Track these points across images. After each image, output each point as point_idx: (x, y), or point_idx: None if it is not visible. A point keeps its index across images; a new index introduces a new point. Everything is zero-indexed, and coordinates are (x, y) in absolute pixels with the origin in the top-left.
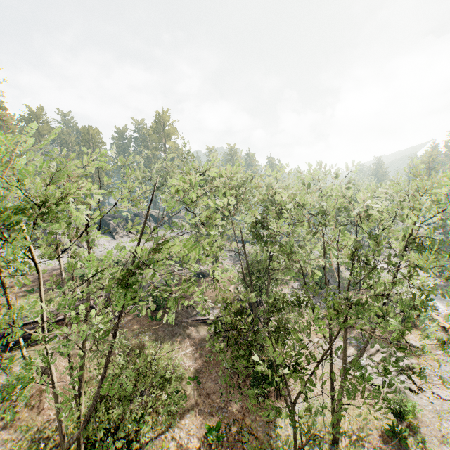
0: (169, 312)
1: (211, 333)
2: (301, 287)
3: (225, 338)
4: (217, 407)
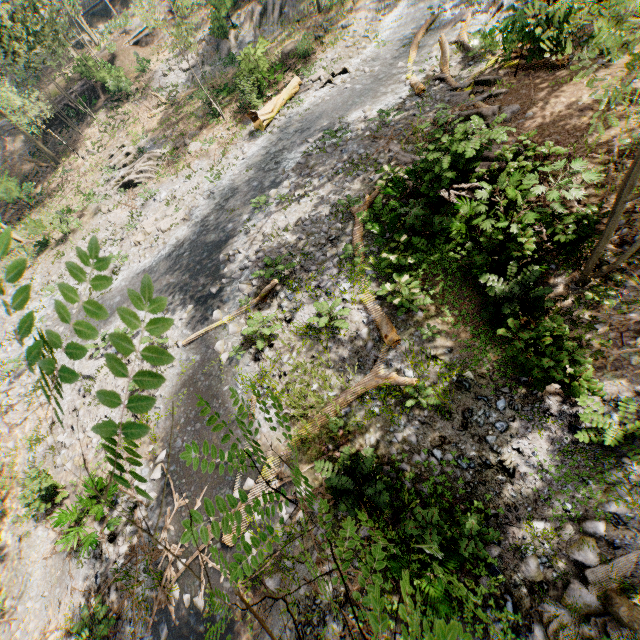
0: (3, 120)
1: (24, 144)
2: (204, 38)
3: (35, 149)
4: (3, 212)
